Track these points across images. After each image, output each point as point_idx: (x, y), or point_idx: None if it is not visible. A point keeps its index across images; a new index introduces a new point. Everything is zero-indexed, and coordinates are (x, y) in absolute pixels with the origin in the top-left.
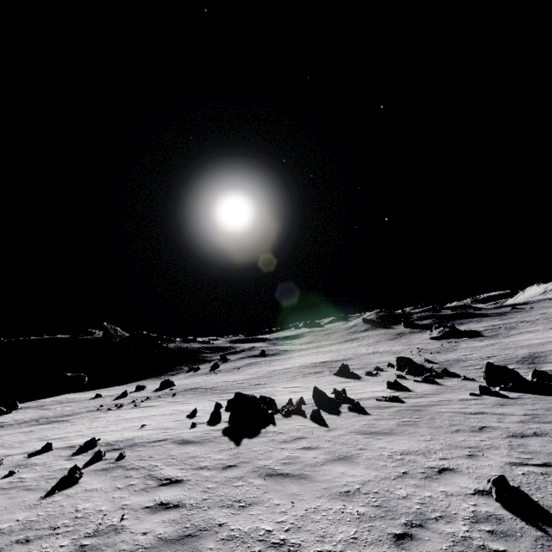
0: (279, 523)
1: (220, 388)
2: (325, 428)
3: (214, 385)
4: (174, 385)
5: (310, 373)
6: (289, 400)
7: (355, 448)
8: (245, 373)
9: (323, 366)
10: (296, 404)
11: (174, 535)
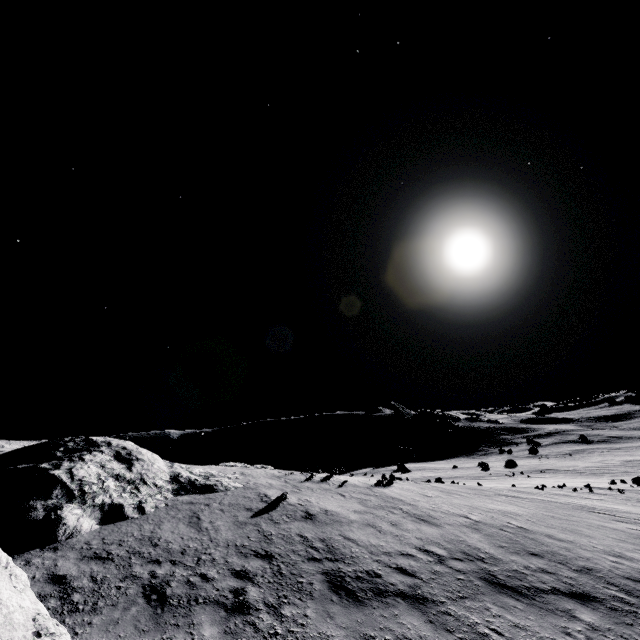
0: None
1: (583, 471)
2: None
3: (567, 468)
4: (517, 465)
5: None
6: None
7: None
8: (587, 460)
9: None
10: None
11: None
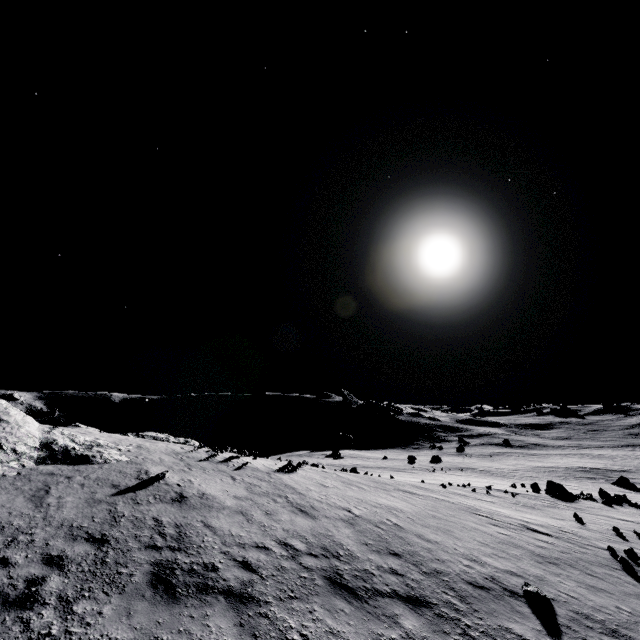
0: (605, 518)
1: (495, 473)
2: (613, 508)
3: (483, 468)
4: (441, 461)
5: (582, 477)
6: (581, 492)
7: (633, 516)
8: (503, 462)
9: (595, 473)
10: (588, 495)
11: (572, 512)
